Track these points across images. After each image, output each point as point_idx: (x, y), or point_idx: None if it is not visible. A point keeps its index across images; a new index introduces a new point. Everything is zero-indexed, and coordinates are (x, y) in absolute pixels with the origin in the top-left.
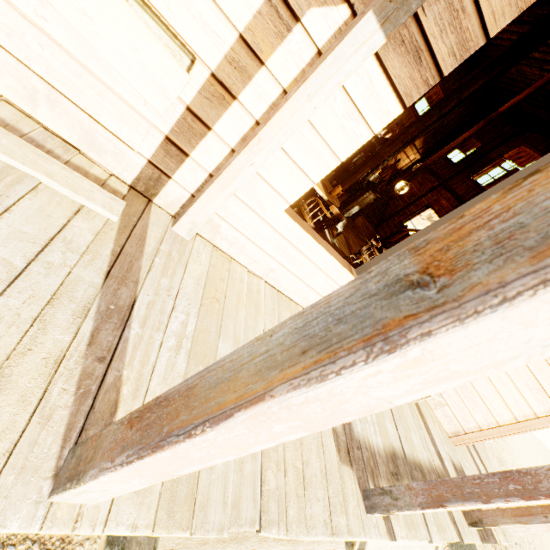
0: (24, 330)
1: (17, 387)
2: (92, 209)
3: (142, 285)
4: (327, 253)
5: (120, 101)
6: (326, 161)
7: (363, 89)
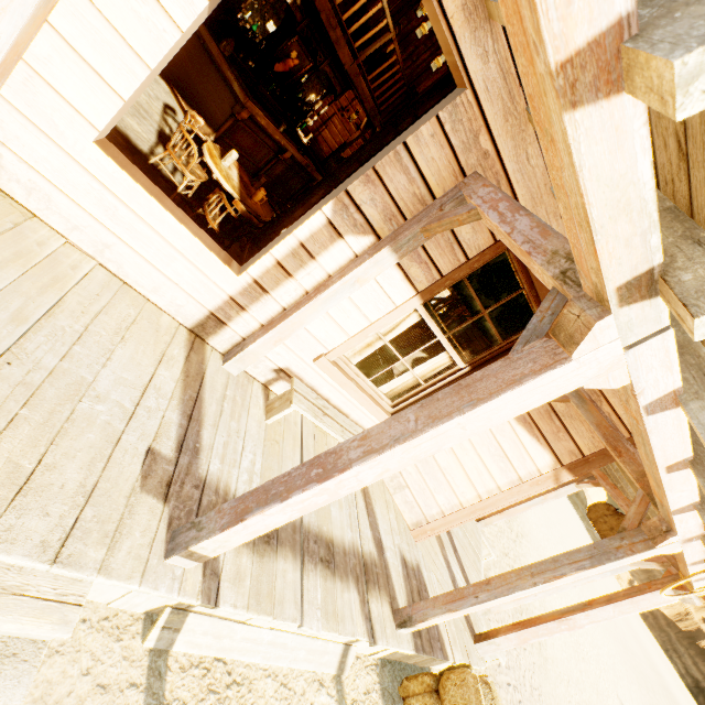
0: None
1: None
2: None
3: None
4: (179, 223)
5: None
6: (130, 66)
7: None
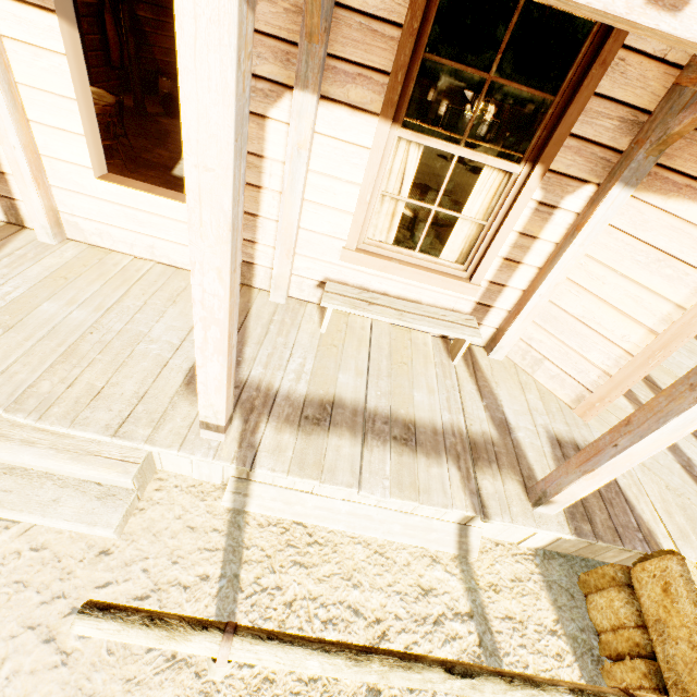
0: None
1: None
2: None
3: None
4: (168, 200)
5: None
6: (69, 109)
7: (19, 27)
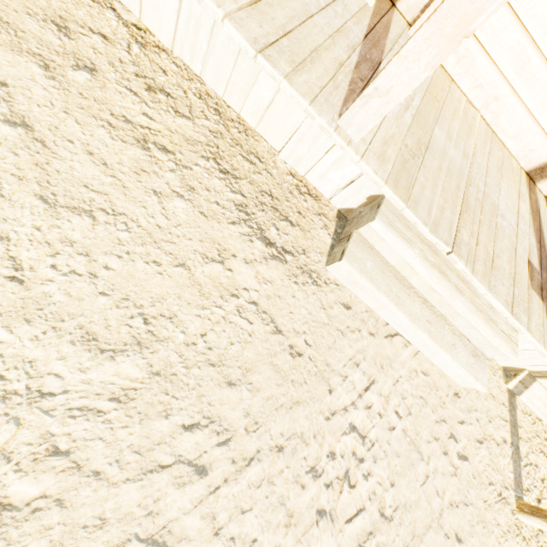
0: (325, 38)
1: (323, 63)
2: None
3: (385, 56)
4: None
5: None
6: None
7: None
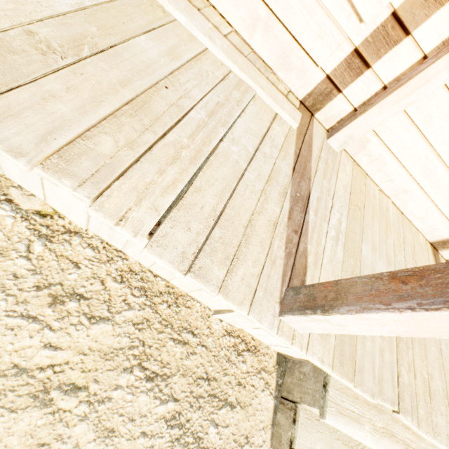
0: (257, 197)
1: (258, 235)
2: (281, 117)
3: (312, 183)
4: None
5: (325, 17)
6: None
7: None
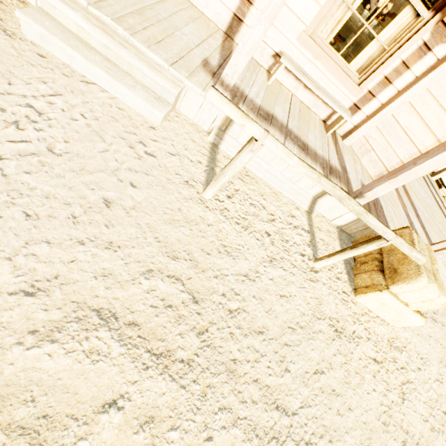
0: None
1: None
2: None
3: None
4: None
5: None
6: None
7: None
